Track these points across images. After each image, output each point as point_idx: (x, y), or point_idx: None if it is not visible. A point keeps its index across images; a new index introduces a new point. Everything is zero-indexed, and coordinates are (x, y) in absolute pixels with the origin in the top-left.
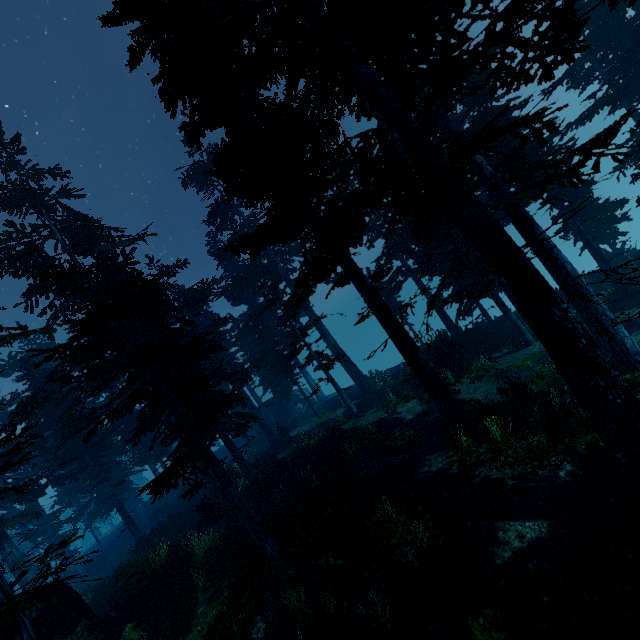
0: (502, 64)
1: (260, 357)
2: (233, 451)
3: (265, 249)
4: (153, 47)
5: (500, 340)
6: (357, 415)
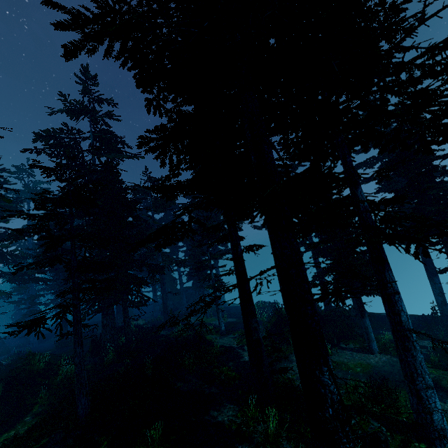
0: (375, 129)
1: (184, 259)
2: (125, 316)
3: (184, 196)
4: (89, 49)
5: (355, 334)
6: (223, 332)
